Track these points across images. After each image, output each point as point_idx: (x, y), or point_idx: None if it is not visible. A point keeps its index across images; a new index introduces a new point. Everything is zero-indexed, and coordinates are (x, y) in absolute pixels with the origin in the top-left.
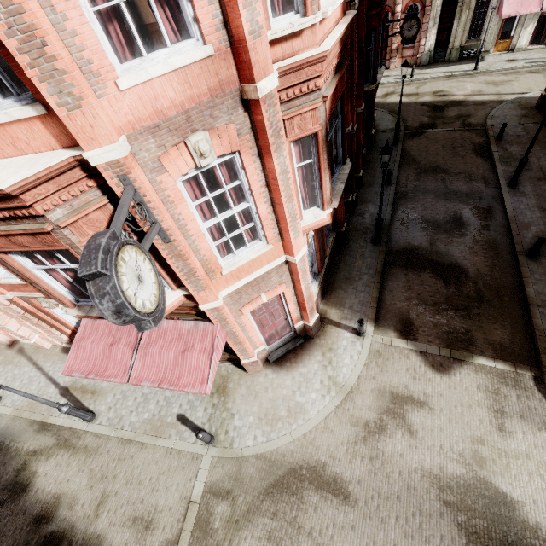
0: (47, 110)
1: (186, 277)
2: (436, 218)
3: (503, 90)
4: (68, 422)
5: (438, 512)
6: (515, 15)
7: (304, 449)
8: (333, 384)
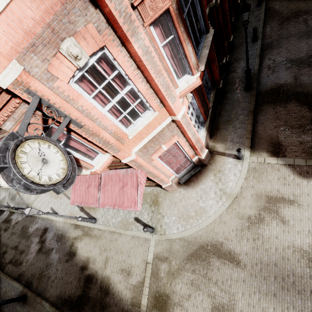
0: None
1: (104, 146)
2: (299, 56)
3: None
4: (86, 224)
5: (308, 275)
6: None
7: (208, 234)
8: (223, 193)
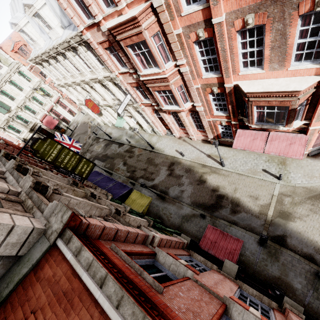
0: None
1: (317, 116)
2: None
3: None
4: (214, 166)
5: None
6: None
7: None
8: None
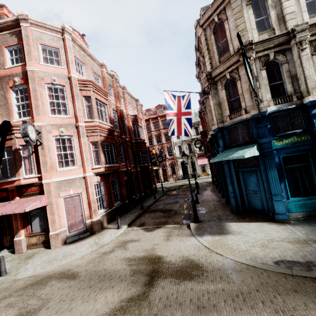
0: (32, 117)
1: (43, 164)
2: (169, 202)
3: (204, 181)
4: None
5: (124, 268)
6: (204, 166)
7: (63, 267)
8: (96, 244)
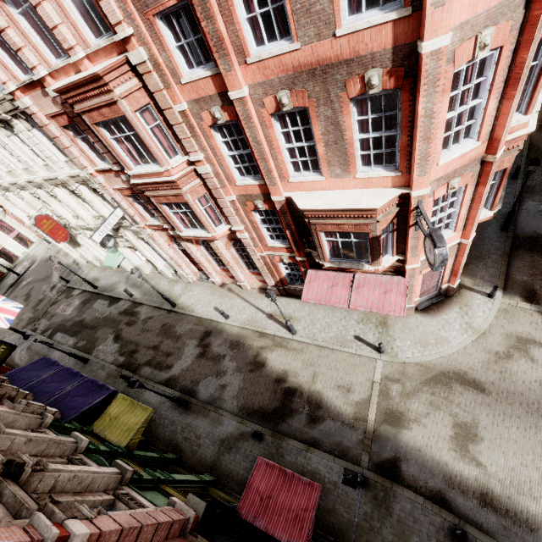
0: (401, 174)
1: (411, 249)
2: None
3: None
4: (279, 333)
5: None
6: None
7: (450, 362)
8: (469, 327)
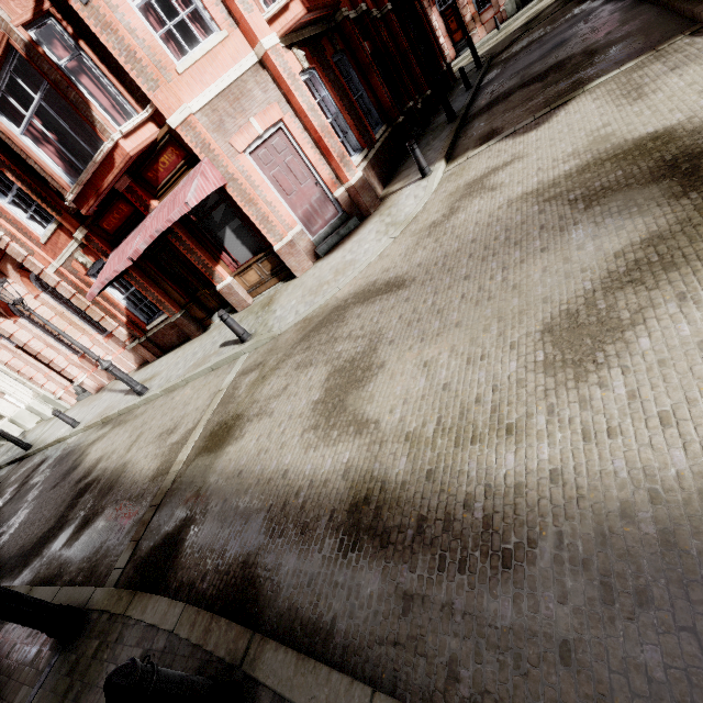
0: None
1: (130, 66)
2: (529, 63)
3: None
4: (124, 406)
5: (536, 213)
6: None
7: (352, 286)
8: (391, 226)
